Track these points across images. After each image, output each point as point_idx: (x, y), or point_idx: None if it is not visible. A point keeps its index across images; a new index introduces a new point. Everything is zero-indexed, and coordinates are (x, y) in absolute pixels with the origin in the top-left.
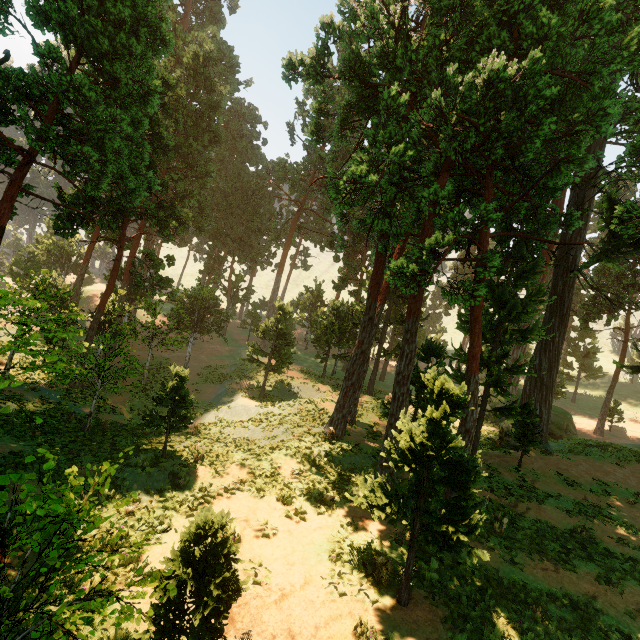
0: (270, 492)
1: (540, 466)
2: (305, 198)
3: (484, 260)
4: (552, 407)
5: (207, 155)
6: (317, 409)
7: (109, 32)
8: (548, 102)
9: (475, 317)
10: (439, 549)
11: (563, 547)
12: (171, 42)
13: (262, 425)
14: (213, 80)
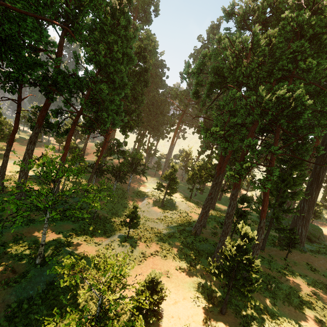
0: (169, 257)
1: (298, 259)
2: (186, 108)
3: (271, 171)
4: (311, 225)
5: (142, 93)
6: (187, 216)
7: (113, 63)
8: (307, 106)
9: (265, 193)
10: (239, 296)
11: (301, 301)
12: (136, 61)
13: (163, 222)
14: (147, 57)
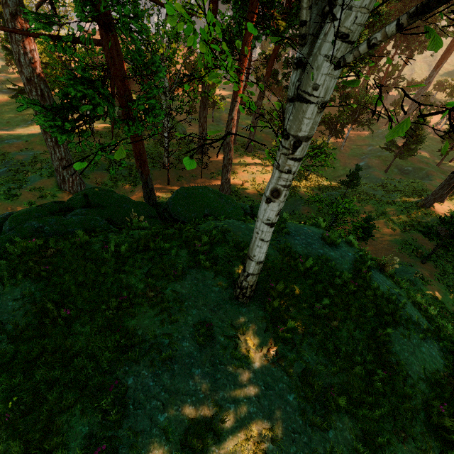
0: (382, 219)
1: None
2: None
3: None
4: None
5: None
6: (421, 188)
7: None
8: None
9: None
10: (443, 252)
11: None
12: None
13: (383, 190)
14: None
